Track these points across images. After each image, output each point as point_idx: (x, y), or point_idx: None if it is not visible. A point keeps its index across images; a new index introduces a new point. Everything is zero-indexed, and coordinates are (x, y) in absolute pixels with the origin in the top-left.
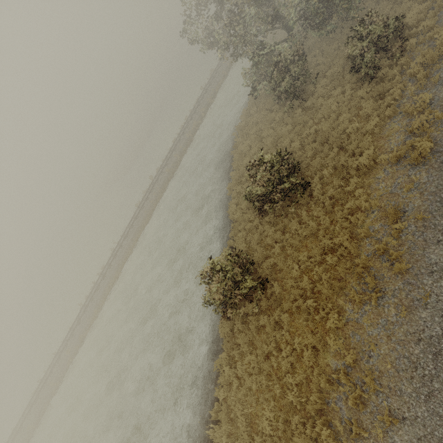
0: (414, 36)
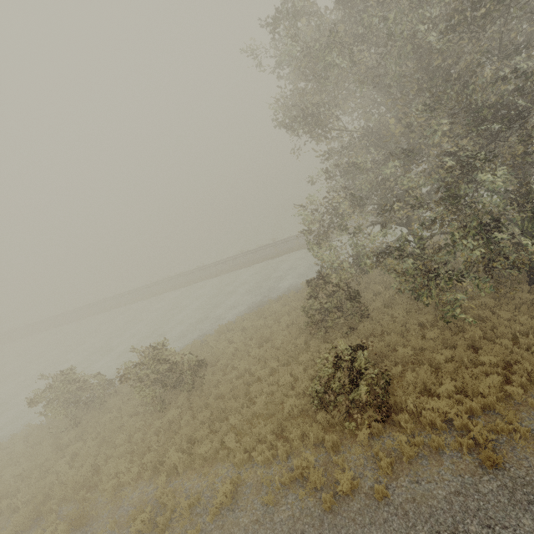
0: (404, 431)
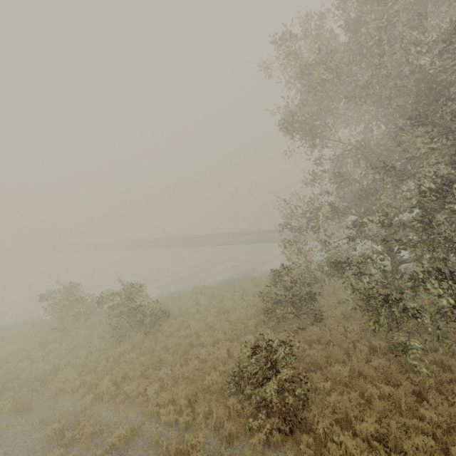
0: (302, 455)
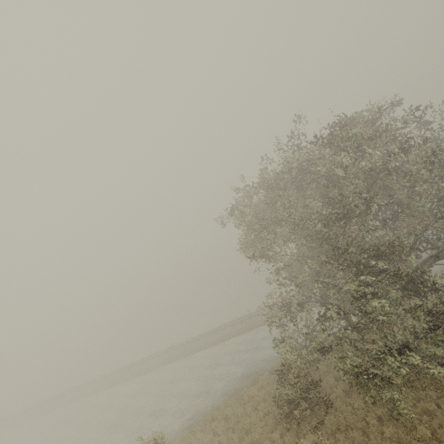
0: None
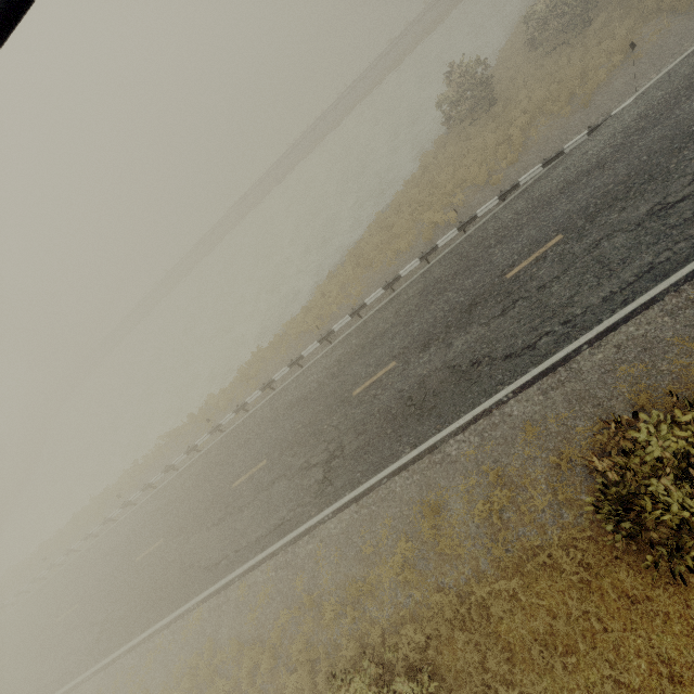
0: None
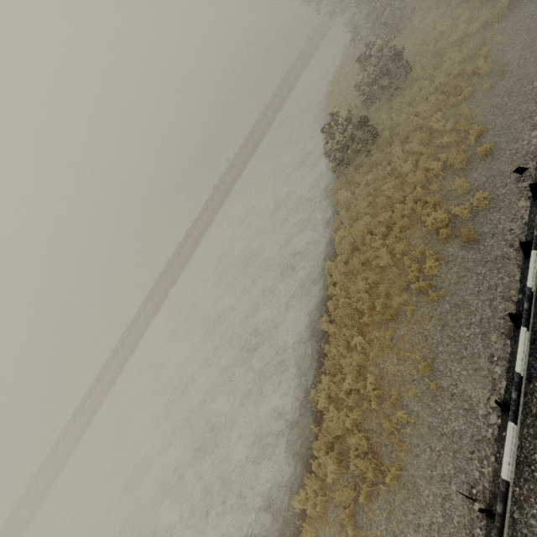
0: None
